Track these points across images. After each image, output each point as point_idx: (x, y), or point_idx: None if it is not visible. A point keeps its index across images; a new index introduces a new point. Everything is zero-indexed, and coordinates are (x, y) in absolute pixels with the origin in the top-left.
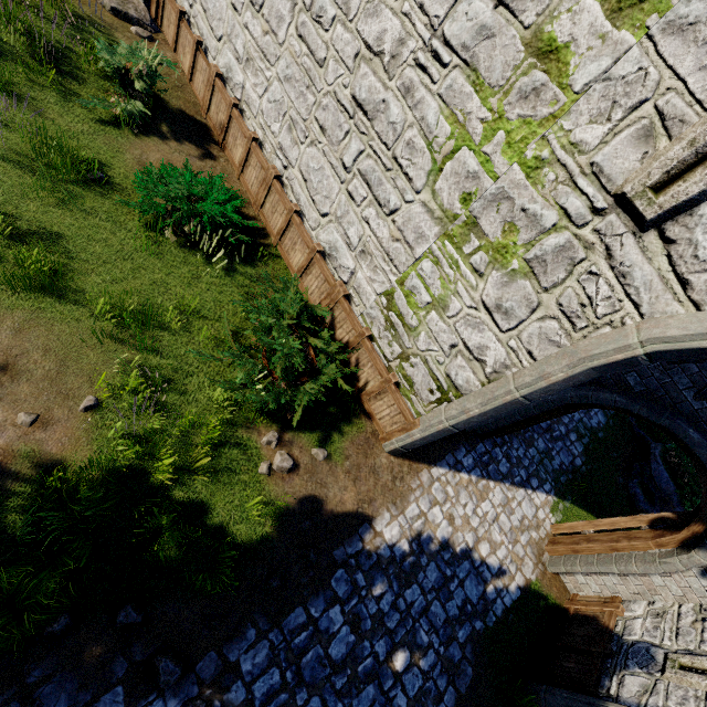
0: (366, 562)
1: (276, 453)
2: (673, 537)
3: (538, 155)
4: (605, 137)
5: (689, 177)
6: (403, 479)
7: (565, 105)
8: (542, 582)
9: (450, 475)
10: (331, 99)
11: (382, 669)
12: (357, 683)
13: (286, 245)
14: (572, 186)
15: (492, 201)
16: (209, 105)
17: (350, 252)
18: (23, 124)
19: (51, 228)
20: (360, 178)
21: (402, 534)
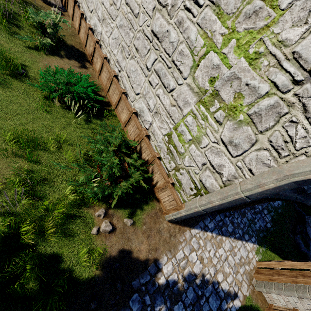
0: (151, 288)
1: (103, 221)
2: None
3: (257, 50)
4: (303, 34)
5: None
6: (175, 236)
7: (275, 18)
8: (253, 297)
9: (201, 233)
10: (141, 34)
11: None
12: None
13: (119, 110)
14: (279, 67)
15: (227, 80)
16: (86, 43)
17: (150, 113)
18: None
19: None
20: (155, 73)
21: (174, 269)
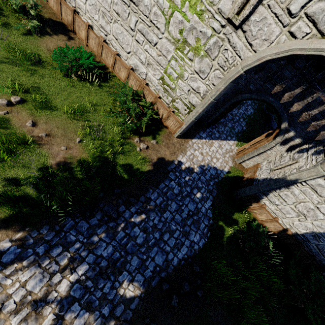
0: (178, 169)
1: (140, 144)
2: (271, 137)
3: (201, 9)
4: None
5: (245, 8)
6: (183, 145)
7: None
8: (235, 166)
9: (199, 141)
10: None
11: (190, 194)
12: (184, 198)
13: (116, 70)
14: (214, 18)
15: (189, 31)
16: (61, 13)
17: (143, 66)
18: (2, 45)
19: (34, 85)
20: (139, 33)
21: (187, 160)
